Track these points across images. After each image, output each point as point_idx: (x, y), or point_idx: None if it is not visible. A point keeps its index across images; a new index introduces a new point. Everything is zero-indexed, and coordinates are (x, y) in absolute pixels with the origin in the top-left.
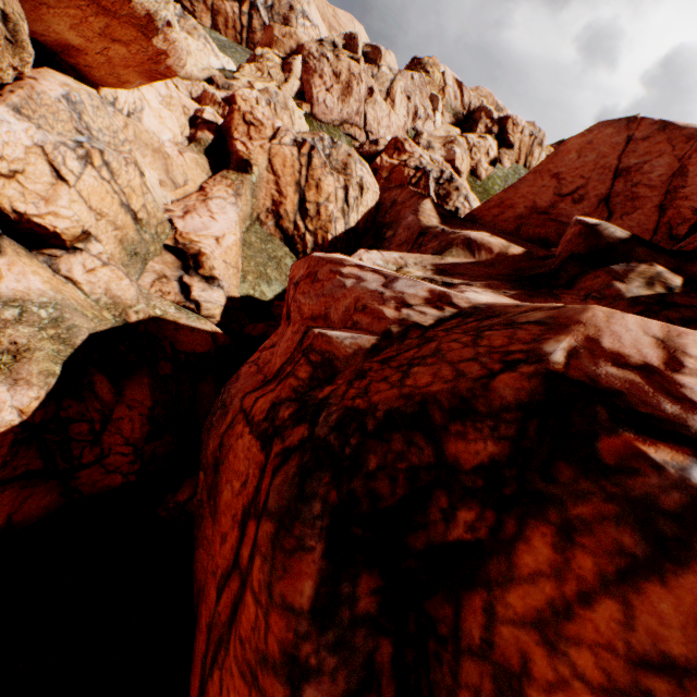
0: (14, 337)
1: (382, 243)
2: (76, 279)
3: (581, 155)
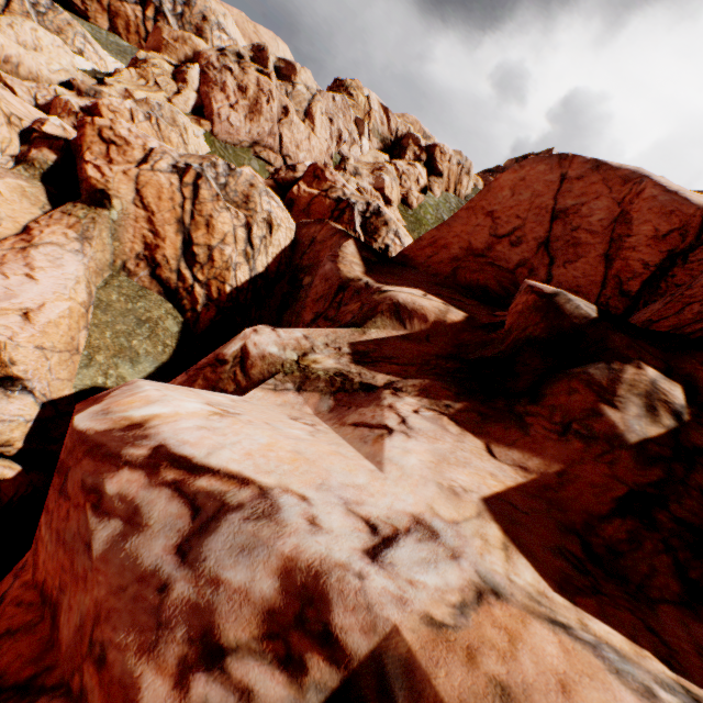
0: None
1: (299, 292)
2: None
3: (515, 192)
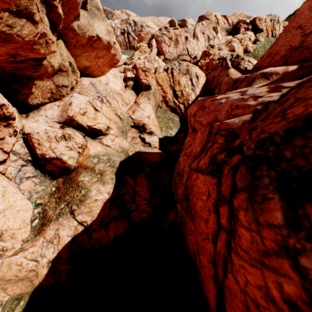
0: (99, 168)
1: None
2: (109, 144)
3: (311, 10)
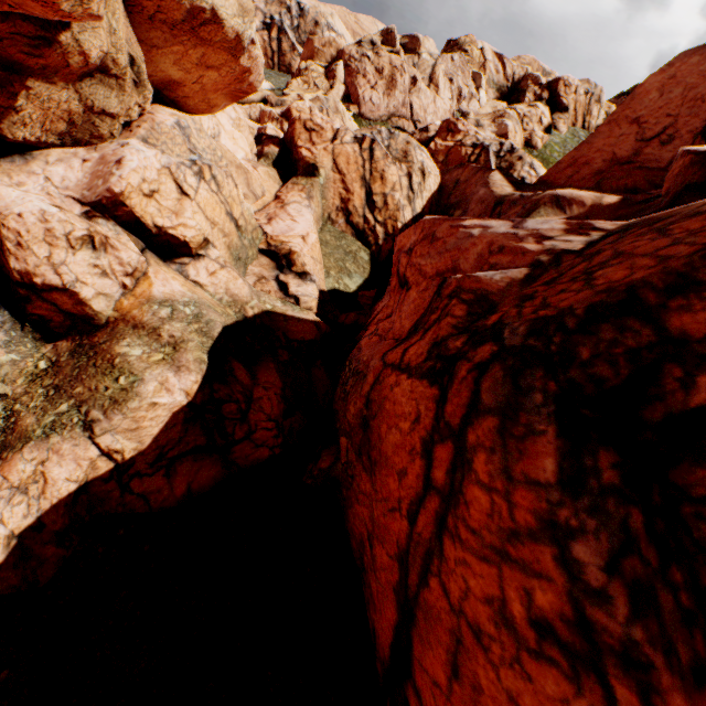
0: (171, 331)
1: None
2: (202, 282)
3: (663, 92)
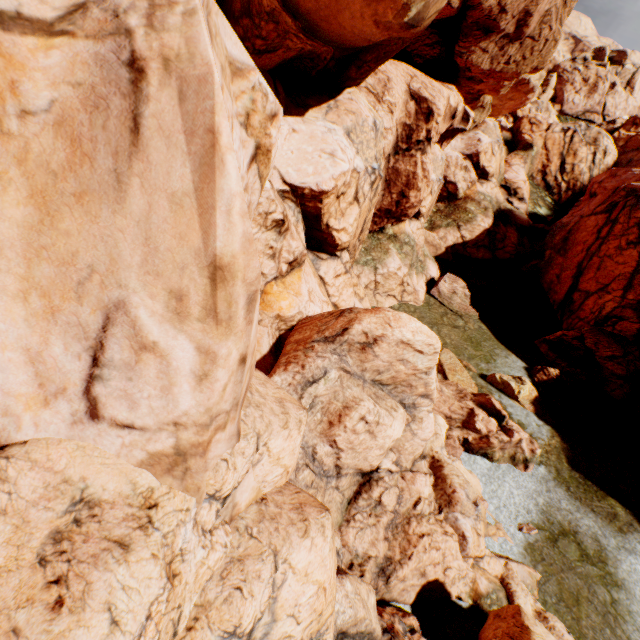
0: (483, 204)
1: None
2: (487, 191)
3: None
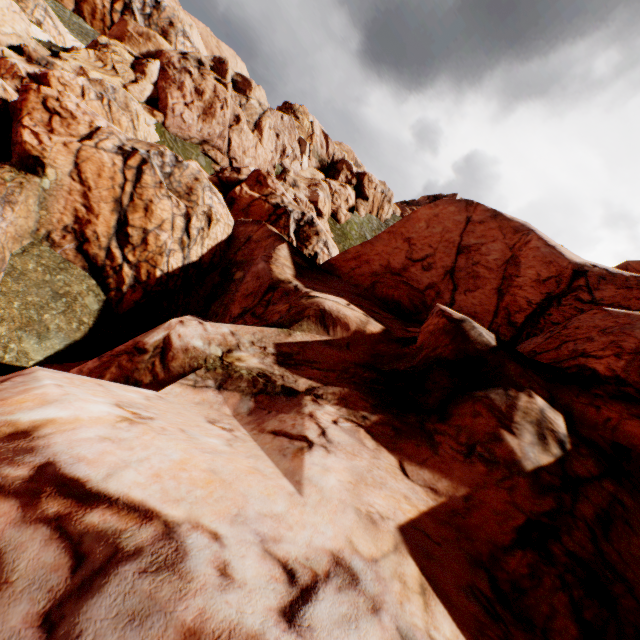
0: None
1: (230, 285)
2: None
3: (429, 225)
